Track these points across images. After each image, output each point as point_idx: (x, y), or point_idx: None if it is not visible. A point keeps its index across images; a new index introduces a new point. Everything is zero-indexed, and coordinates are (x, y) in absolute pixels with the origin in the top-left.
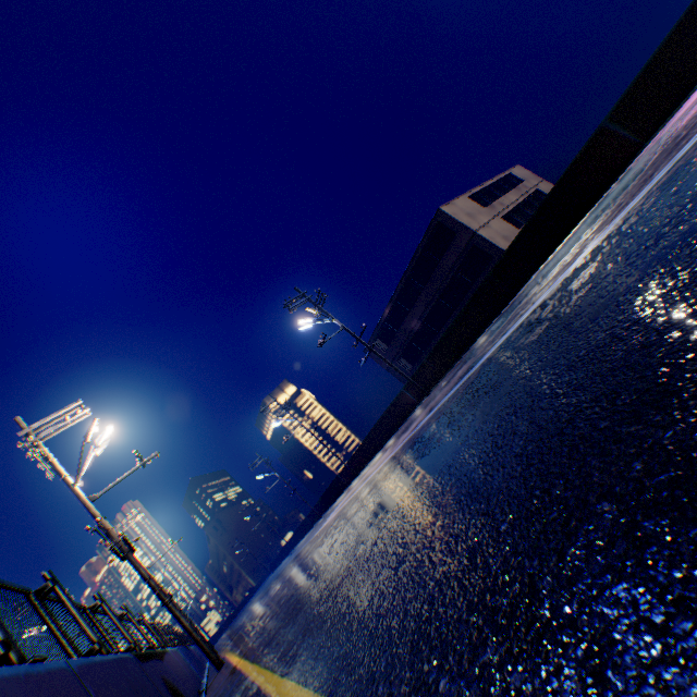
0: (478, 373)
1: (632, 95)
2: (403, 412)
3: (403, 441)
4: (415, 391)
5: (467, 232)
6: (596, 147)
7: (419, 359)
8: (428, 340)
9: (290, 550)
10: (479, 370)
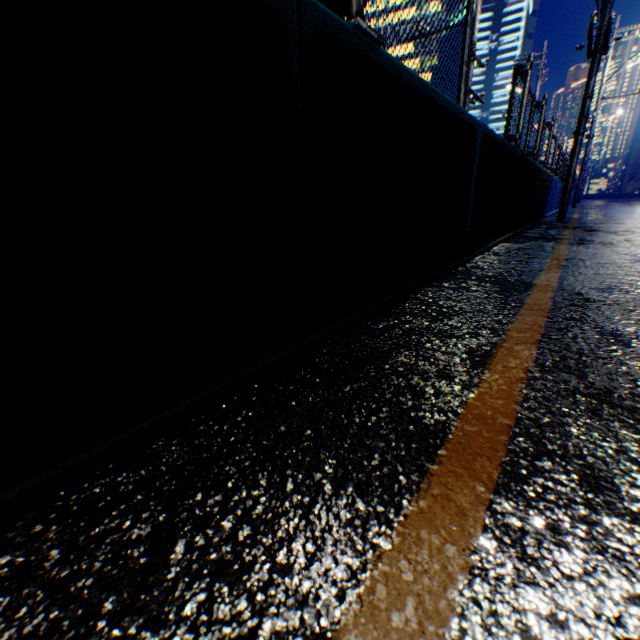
0: None
1: None
2: None
3: None
4: None
5: None
6: None
7: None
8: None
9: None
10: None
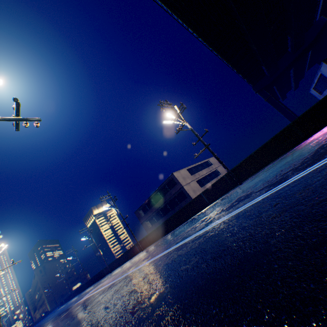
0: (121, 281)
1: (207, 190)
2: (134, 253)
3: (111, 282)
4: (139, 246)
5: (180, 185)
6: (199, 198)
7: (154, 224)
8: (160, 217)
9: (72, 297)
10: (122, 280)
